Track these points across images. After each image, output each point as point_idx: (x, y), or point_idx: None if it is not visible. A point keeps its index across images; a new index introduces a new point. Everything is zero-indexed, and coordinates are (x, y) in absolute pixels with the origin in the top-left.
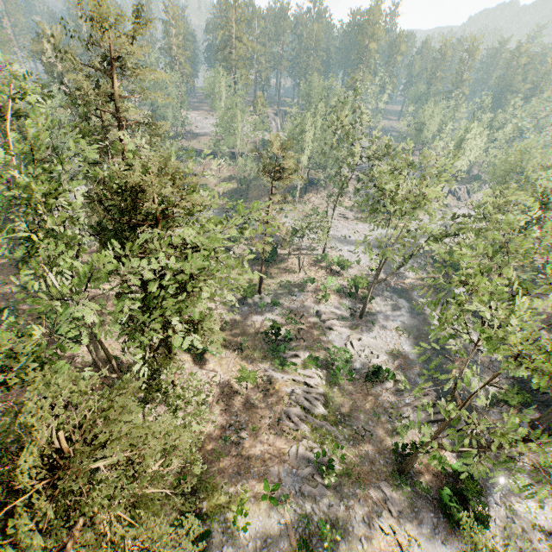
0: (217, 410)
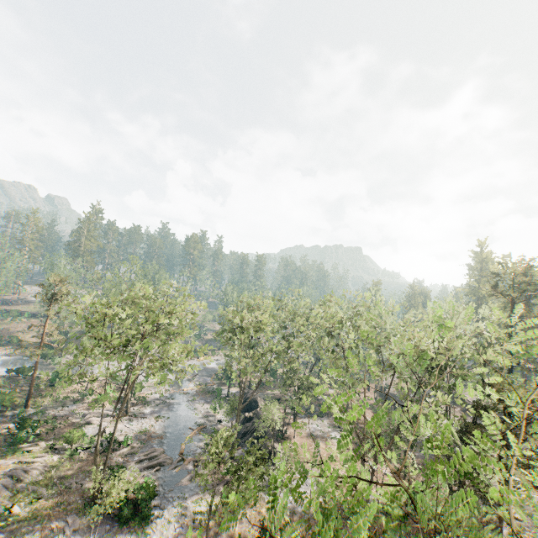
0: None
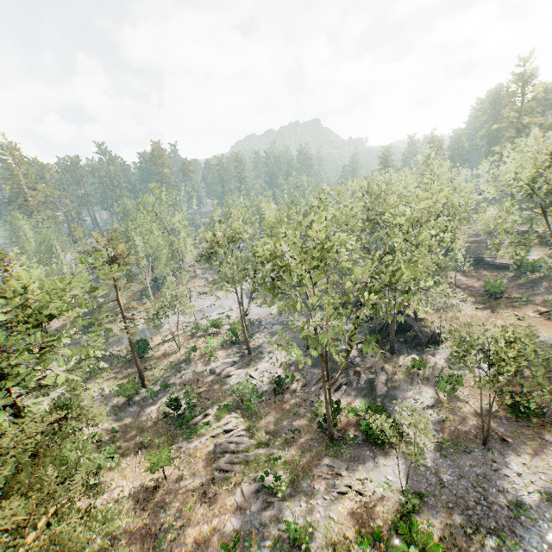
0: (138, 523)
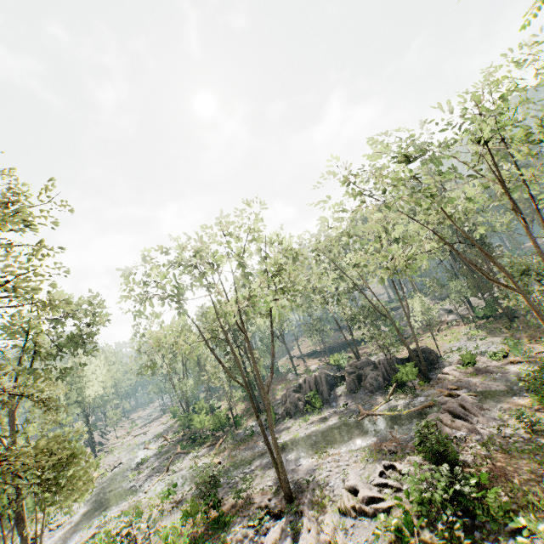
0: None
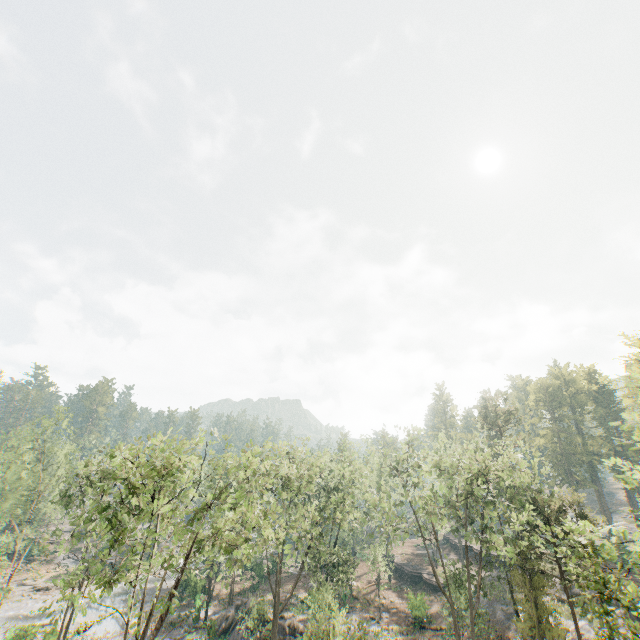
0: None
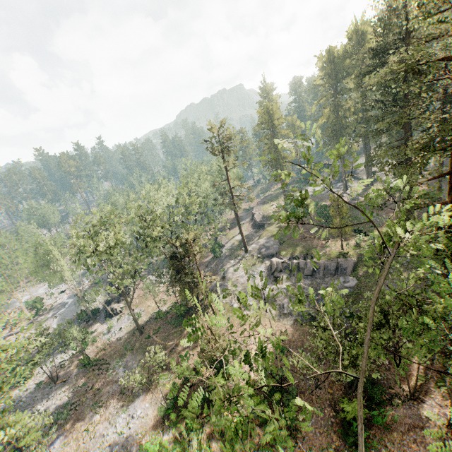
0: None
